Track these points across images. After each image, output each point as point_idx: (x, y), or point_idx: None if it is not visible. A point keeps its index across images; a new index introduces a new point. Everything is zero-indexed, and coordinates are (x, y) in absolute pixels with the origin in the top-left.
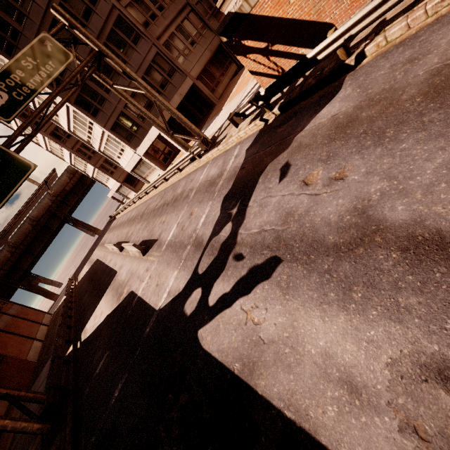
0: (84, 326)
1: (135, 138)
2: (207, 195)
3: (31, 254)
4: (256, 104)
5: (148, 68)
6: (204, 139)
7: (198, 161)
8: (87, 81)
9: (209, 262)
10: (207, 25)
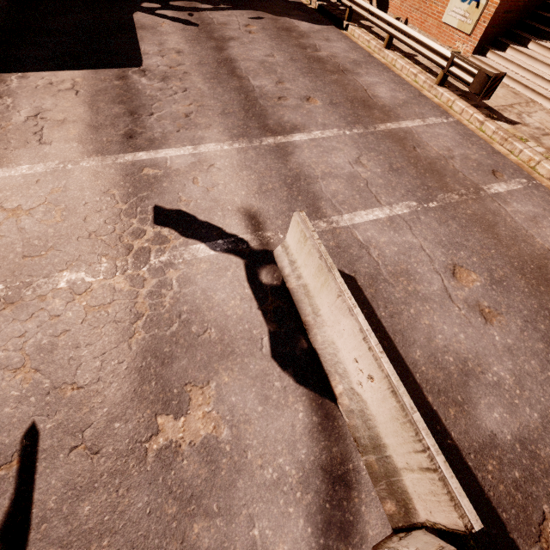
0: None
1: None
2: None
3: None
4: None
5: None
6: None
7: None
8: None
9: (180, 5)
10: None
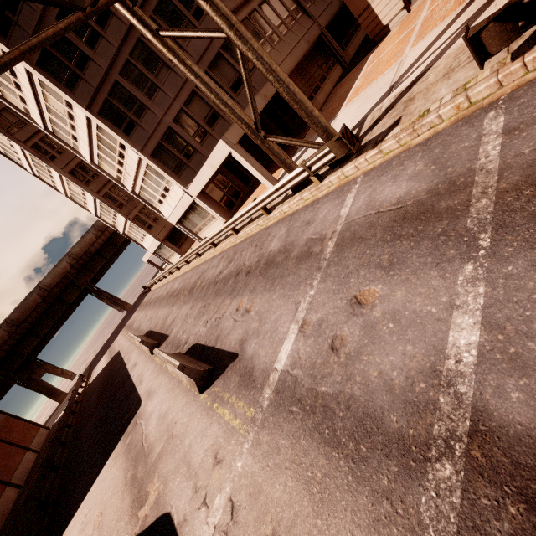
0: (62, 527)
1: (187, 170)
2: (418, 245)
3: (36, 336)
4: None
5: (215, 58)
6: (347, 131)
7: (316, 187)
8: (120, 79)
9: None
10: (302, 8)
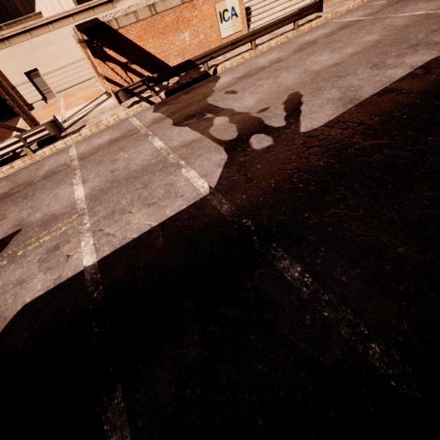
0: None
1: None
2: (129, 141)
3: None
4: (148, 84)
5: None
6: (57, 120)
7: (29, 156)
8: None
9: (235, 129)
10: None
